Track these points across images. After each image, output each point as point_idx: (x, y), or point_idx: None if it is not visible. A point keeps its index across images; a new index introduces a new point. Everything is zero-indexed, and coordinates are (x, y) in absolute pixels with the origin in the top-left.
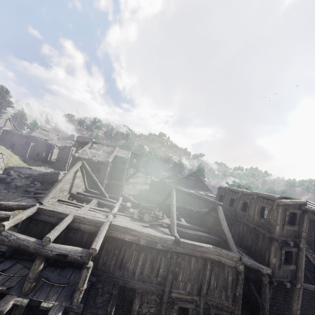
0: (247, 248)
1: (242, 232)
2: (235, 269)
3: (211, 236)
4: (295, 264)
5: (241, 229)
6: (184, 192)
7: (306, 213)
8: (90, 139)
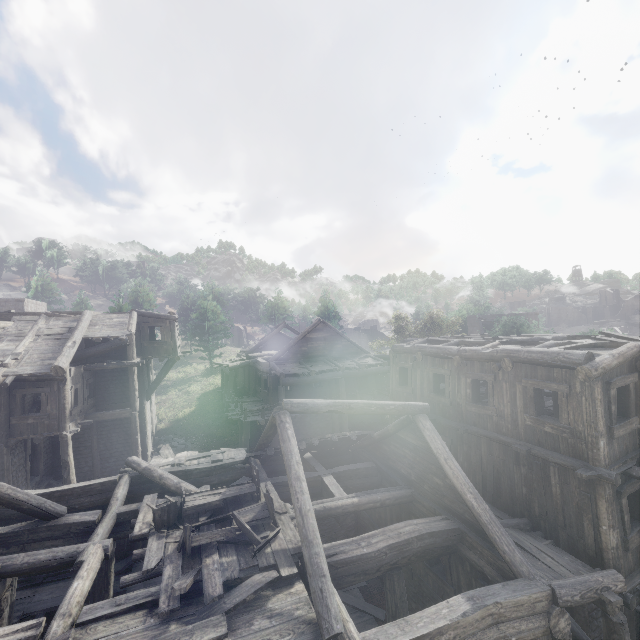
0: (518, 505)
1: (490, 462)
2: (547, 637)
3: (430, 521)
4: None
5: (487, 454)
6: (317, 410)
7: None
8: (14, 301)
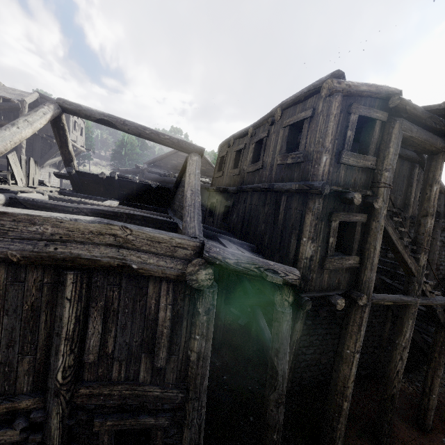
0: (256, 241)
1: (249, 211)
2: (185, 286)
3: (155, 216)
4: (359, 253)
5: (249, 205)
6: (89, 114)
7: (399, 119)
8: None
